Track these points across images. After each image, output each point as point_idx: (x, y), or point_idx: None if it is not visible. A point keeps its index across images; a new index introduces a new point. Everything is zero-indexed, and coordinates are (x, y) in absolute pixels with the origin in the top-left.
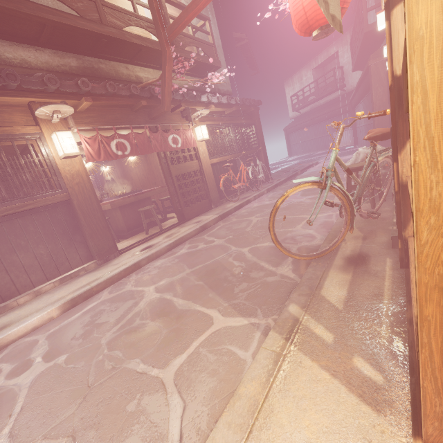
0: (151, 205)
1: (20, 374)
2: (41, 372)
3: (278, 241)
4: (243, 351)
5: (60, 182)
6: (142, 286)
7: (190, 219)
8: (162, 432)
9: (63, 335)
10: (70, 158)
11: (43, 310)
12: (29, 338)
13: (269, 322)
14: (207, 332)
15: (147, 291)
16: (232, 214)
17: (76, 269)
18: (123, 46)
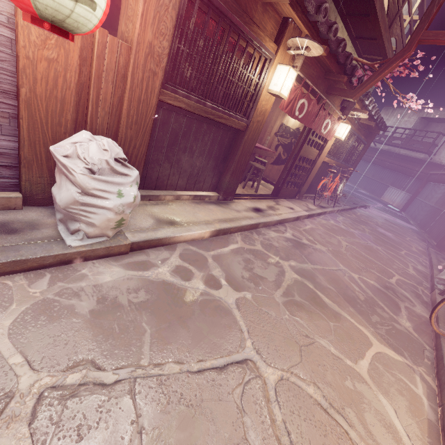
0: (262, 166)
1: (216, 288)
2: (238, 299)
3: (437, 311)
4: (414, 386)
5: (251, 112)
6: (274, 255)
7: (280, 198)
8: (390, 422)
9: (229, 266)
10: (272, 94)
11: (202, 227)
12: (193, 247)
13: (420, 371)
14: (372, 349)
15: (283, 264)
16: (314, 218)
17: (205, 193)
18: (363, 0)
